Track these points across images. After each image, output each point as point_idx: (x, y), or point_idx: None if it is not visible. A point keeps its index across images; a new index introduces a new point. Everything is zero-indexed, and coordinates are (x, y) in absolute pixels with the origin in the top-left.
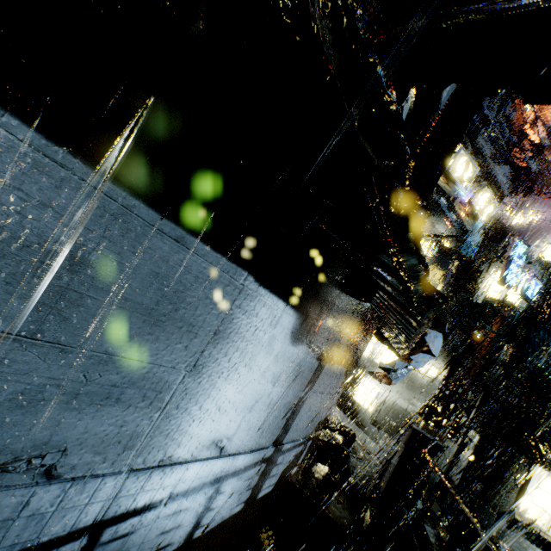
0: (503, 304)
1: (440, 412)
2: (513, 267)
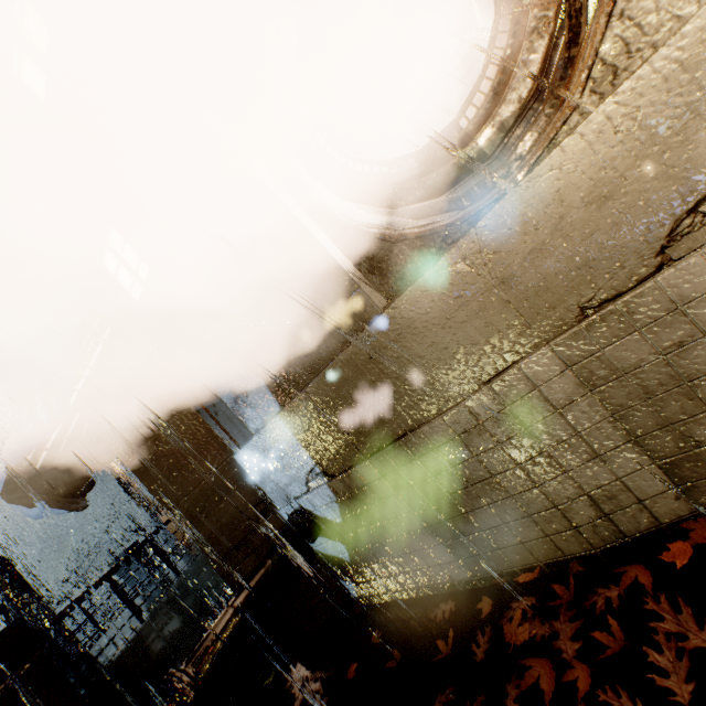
0: None
1: None
2: None
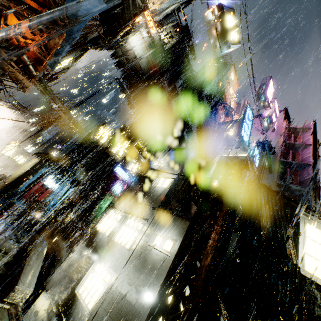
0: (238, 159)
1: (171, 305)
2: (245, 124)
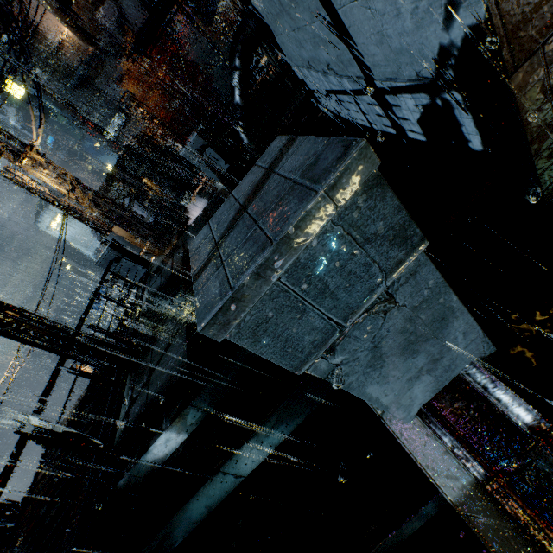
0: None
1: None
2: None
